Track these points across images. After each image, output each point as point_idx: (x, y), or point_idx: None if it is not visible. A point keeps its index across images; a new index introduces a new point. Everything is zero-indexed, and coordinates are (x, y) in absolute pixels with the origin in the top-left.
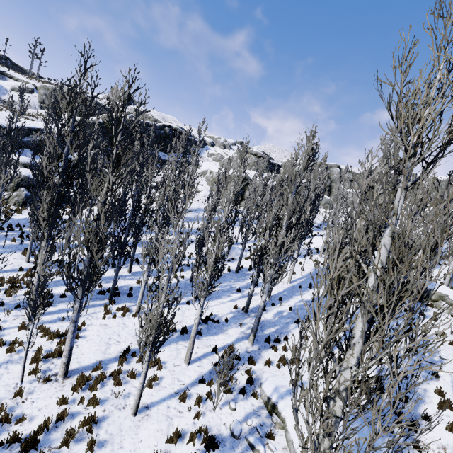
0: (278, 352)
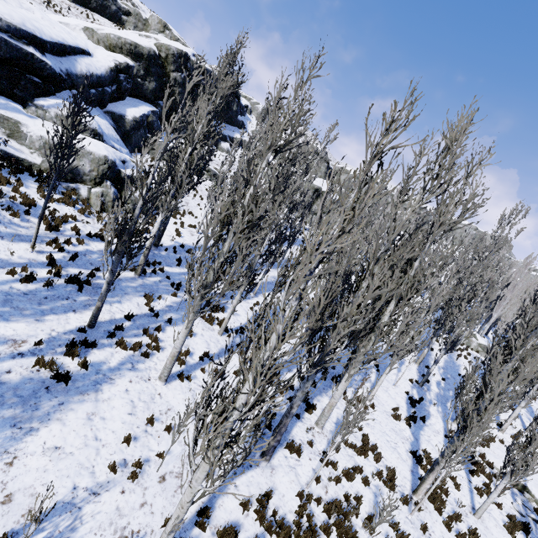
0: None
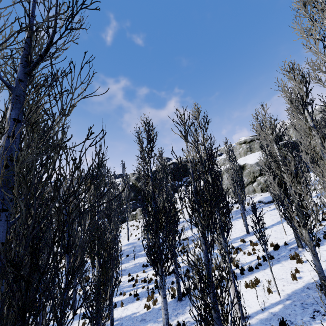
0: None
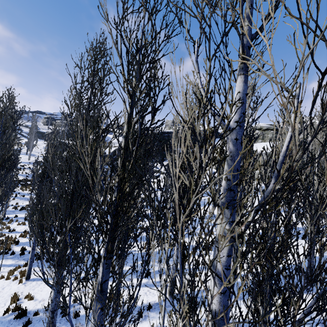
0: None
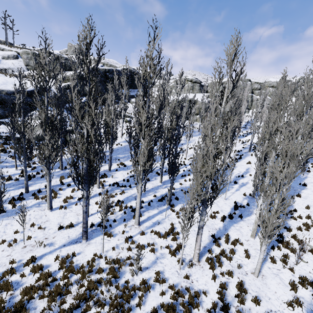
0: (297, 220)
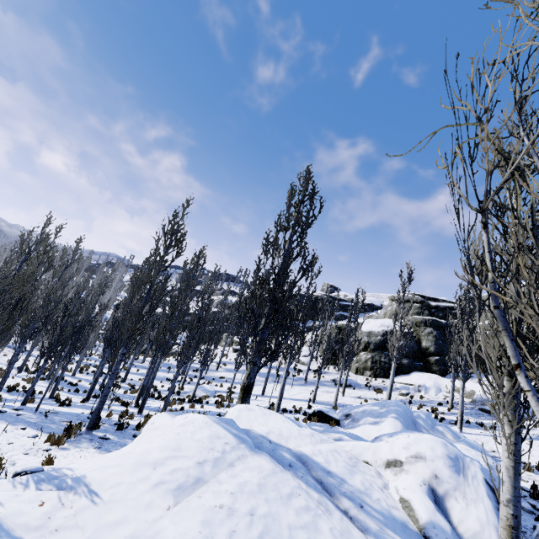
0: None
